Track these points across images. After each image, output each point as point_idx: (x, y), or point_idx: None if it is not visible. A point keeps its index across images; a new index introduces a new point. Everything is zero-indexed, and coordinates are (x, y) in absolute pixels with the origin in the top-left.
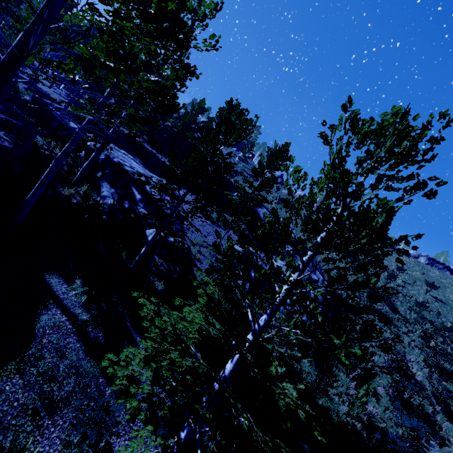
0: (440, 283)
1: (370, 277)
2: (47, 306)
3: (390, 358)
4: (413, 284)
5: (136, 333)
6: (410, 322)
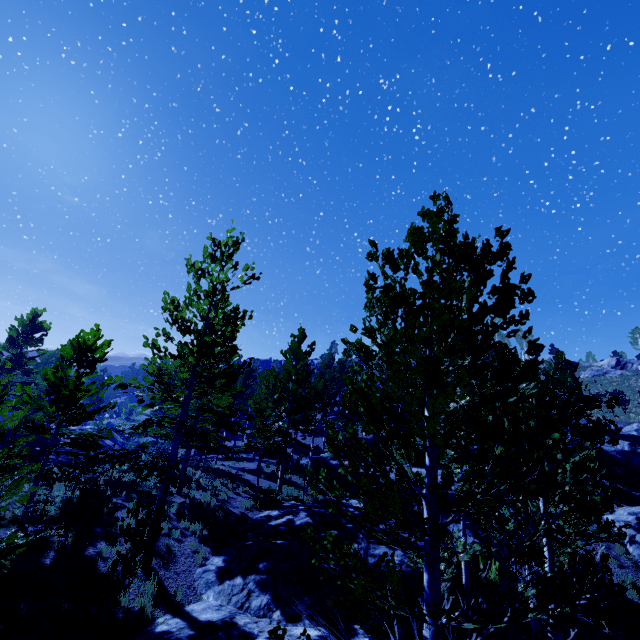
0: None
1: None
2: None
3: None
4: None
5: None
6: None
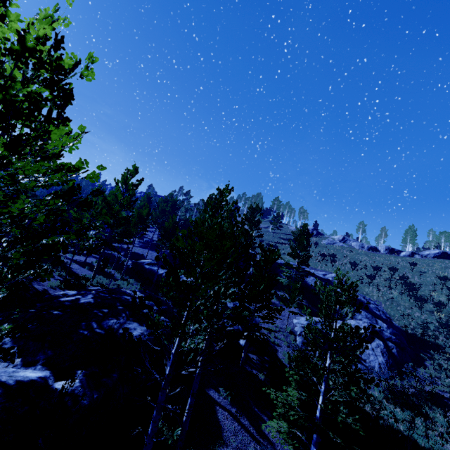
0: None
1: (363, 350)
2: (216, 408)
3: None
4: None
5: (262, 414)
6: None
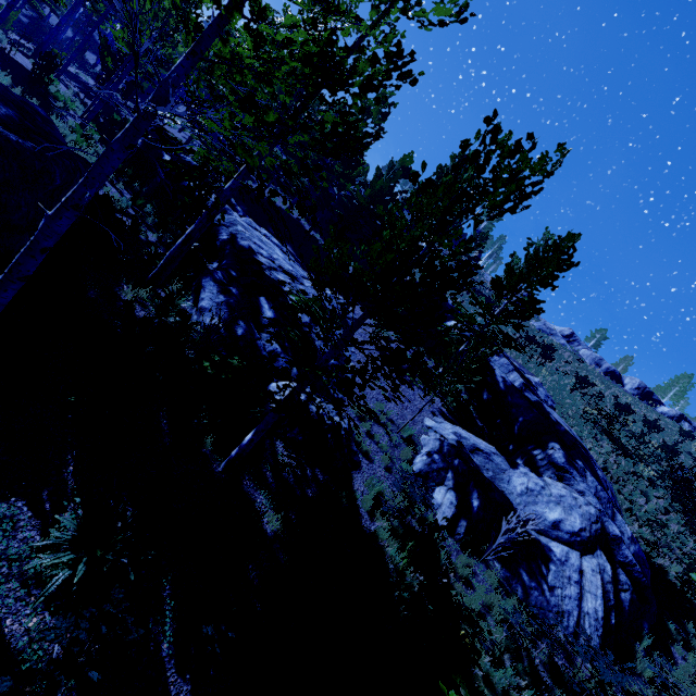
0: None
1: None
2: None
3: None
4: None
5: (180, 678)
6: None
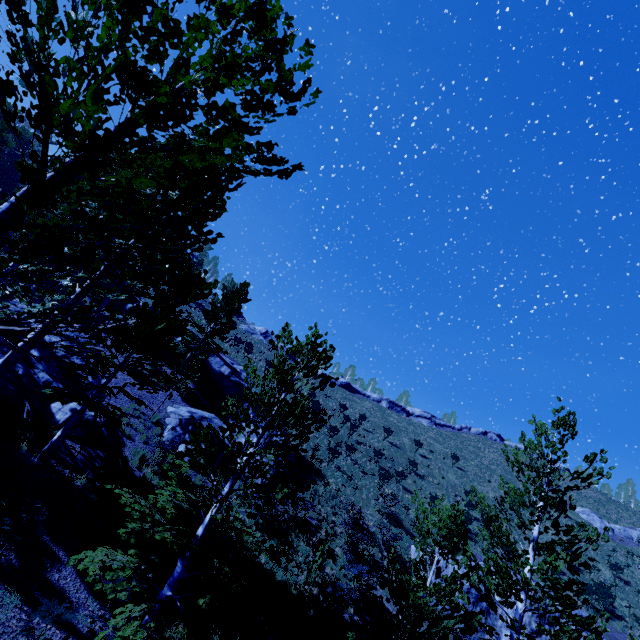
0: (397, 427)
1: (303, 441)
2: None
3: (348, 515)
4: (373, 432)
5: (57, 547)
6: (369, 473)
